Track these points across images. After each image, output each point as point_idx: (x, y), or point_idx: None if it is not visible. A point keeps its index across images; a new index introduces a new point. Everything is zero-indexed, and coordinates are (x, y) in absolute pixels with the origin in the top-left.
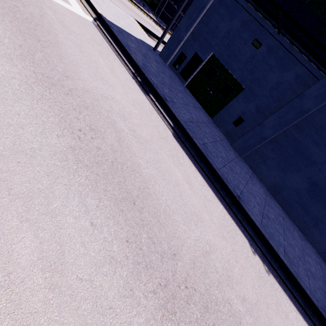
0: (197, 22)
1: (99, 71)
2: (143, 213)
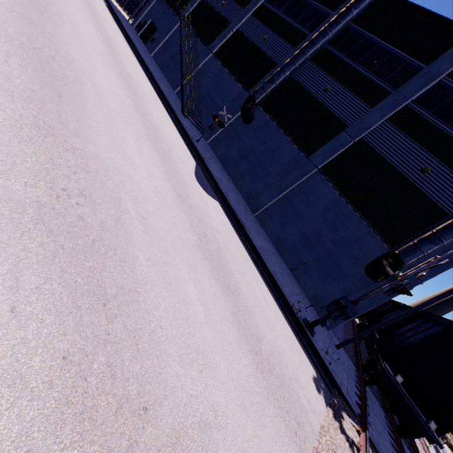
0: (148, 10)
1: None
2: None
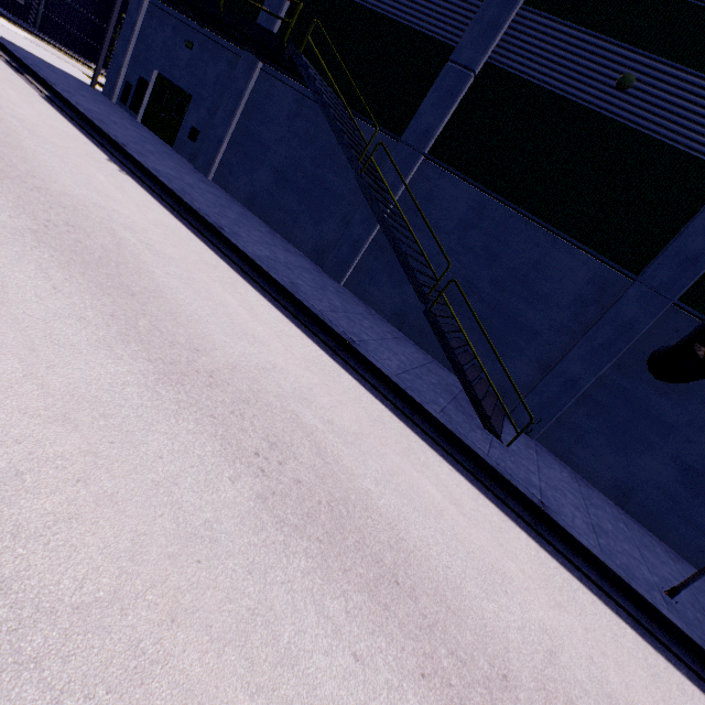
0: (134, 43)
1: None
2: None
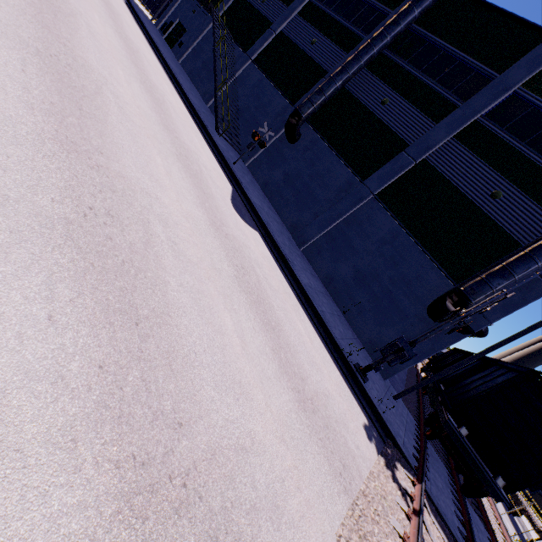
0: (175, 8)
1: None
2: None
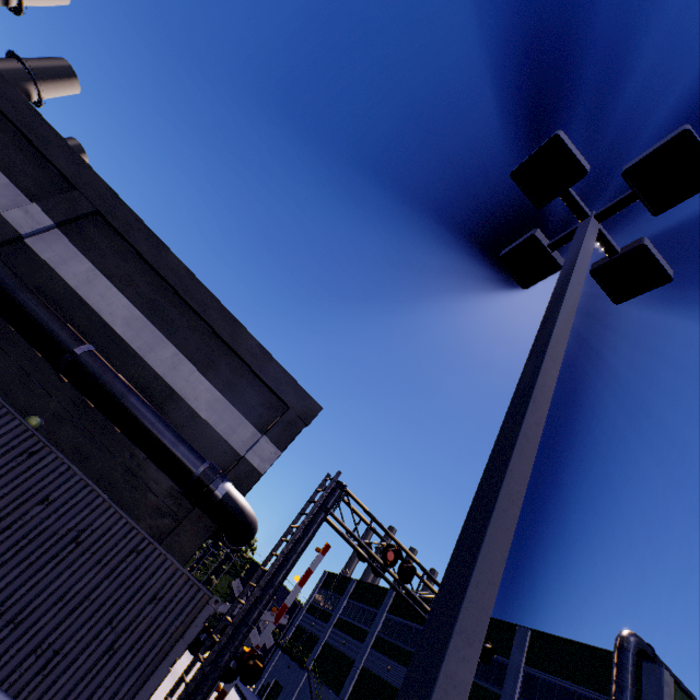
0: (271, 667)
1: None
2: None
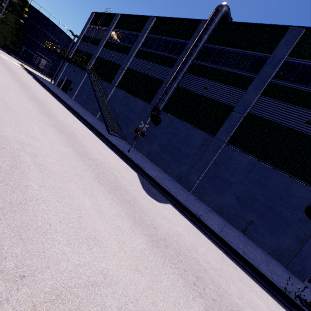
0: (63, 72)
1: (13, 65)
2: (6, 65)
